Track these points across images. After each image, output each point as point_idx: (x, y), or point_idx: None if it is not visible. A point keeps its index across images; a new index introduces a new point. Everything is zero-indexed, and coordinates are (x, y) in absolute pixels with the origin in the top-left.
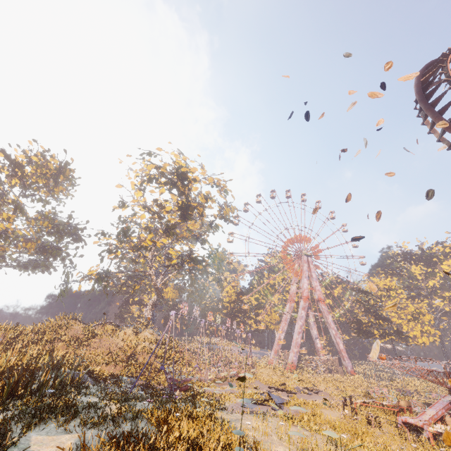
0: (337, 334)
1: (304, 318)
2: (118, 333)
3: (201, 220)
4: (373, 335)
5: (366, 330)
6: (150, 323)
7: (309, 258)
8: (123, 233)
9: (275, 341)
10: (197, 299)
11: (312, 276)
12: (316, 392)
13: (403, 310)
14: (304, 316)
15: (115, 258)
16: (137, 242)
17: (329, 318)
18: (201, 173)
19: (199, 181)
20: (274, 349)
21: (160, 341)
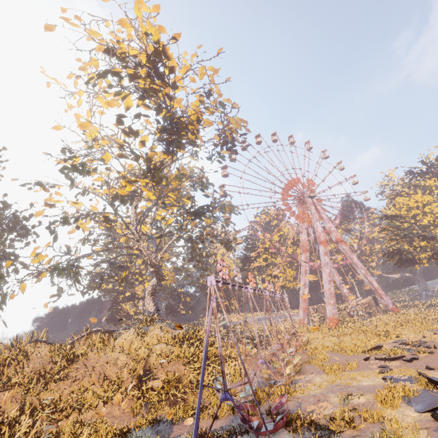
0: (367, 272)
1: (330, 264)
2: (113, 344)
3: (195, 155)
4: (418, 260)
5: (407, 257)
6: (155, 316)
7: (313, 200)
8: (74, 168)
9: (300, 298)
10: (202, 275)
11: (323, 218)
12: (434, 347)
13: (435, 227)
14: (328, 261)
15: (84, 244)
16: (105, 190)
17: (354, 258)
18: (183, 68)
19: (183, 78)
20: (301, 307)
21: (180, 337)
